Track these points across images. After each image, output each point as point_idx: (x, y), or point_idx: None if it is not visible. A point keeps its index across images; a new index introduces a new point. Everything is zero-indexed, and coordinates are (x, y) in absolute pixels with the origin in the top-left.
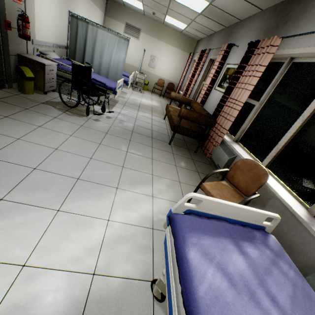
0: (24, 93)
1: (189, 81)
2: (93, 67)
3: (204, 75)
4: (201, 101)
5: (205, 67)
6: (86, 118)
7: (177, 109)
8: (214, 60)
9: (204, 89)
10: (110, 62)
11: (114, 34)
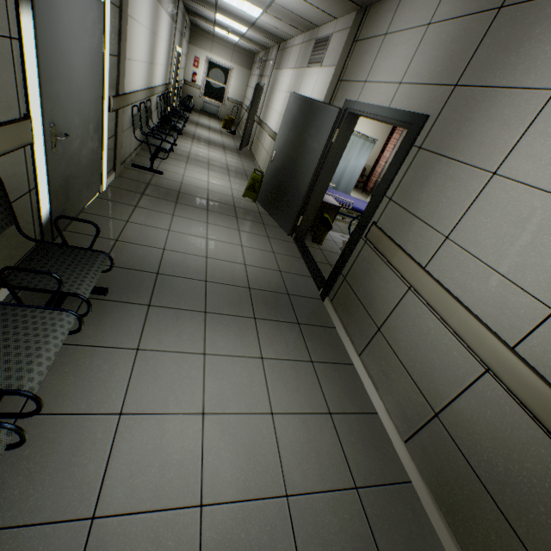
0: (320, 244)
1: None
2: None
3: None
4: None
5: None
6: None
7: None
8: None
9: None
10: (344, 170)
11: (359, 137)
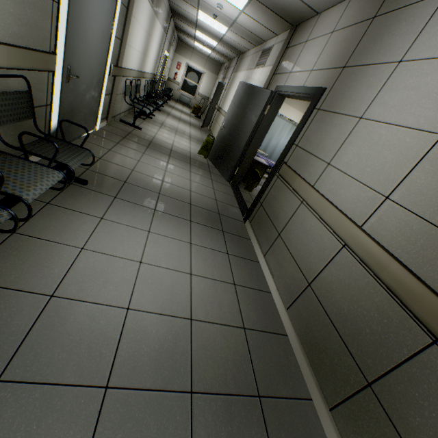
0: (250, 191)
1: None
2: (259, 149)
3: None
4: None
5: None
6: None
7: None
8: None
9: None
10: (276, 146)
11: (289, 122)
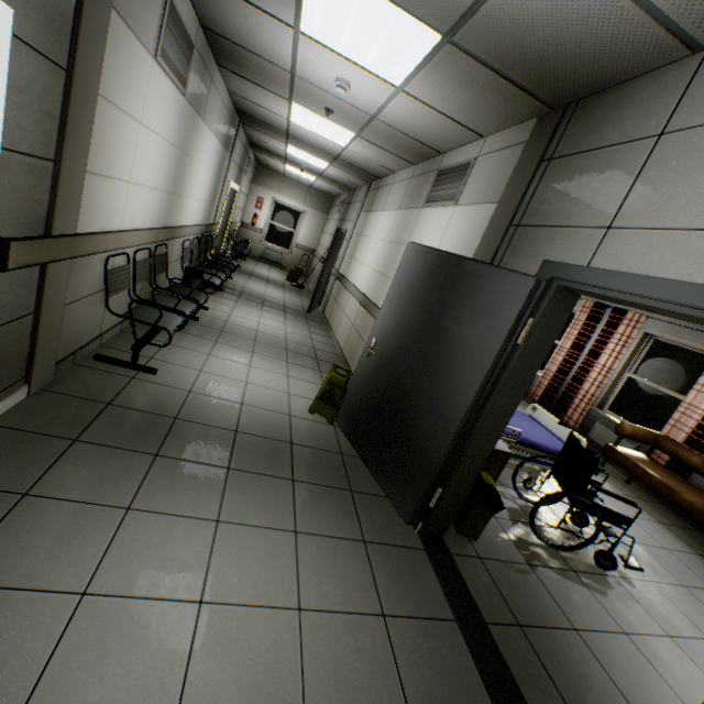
0: (475, 538)
1: (572, 359)
2: None
3: (628, 359)
4: (692, 443)
5: (631, 346)
6: (618, 584)
7: (639, 458)
8: (652, 334)
9: (693, 417)
10: None
11: None
